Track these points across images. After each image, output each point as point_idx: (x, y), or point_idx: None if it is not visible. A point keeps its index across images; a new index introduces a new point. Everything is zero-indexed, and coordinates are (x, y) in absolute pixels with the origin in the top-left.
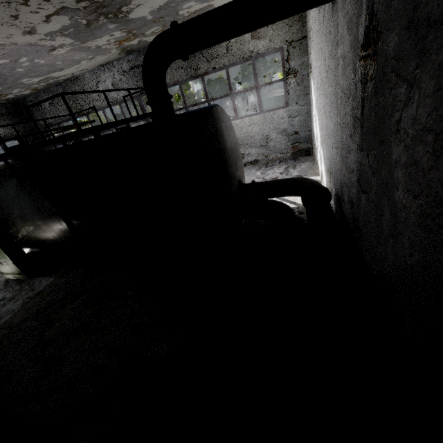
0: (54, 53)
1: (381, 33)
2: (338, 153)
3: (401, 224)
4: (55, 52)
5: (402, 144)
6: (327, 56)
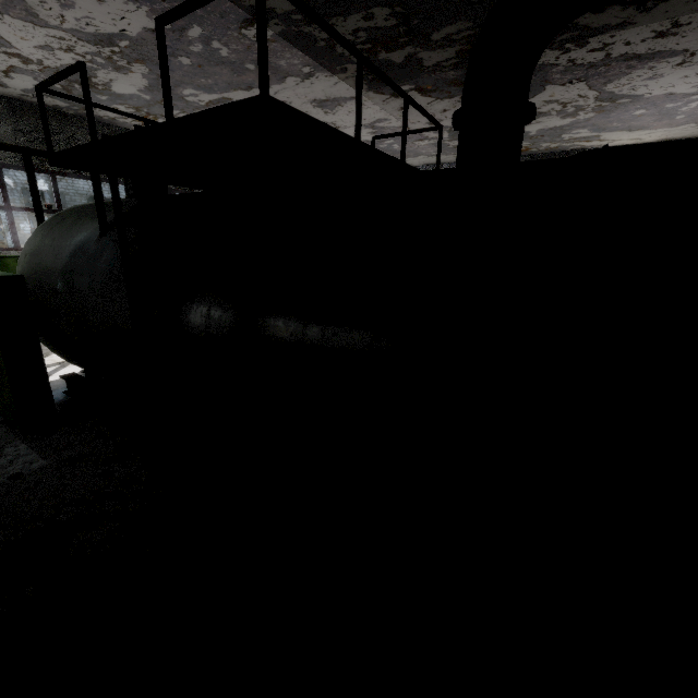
0: (416, 143)
1: None
2: None
3: None
4: (419, 142)
5: None
6: None
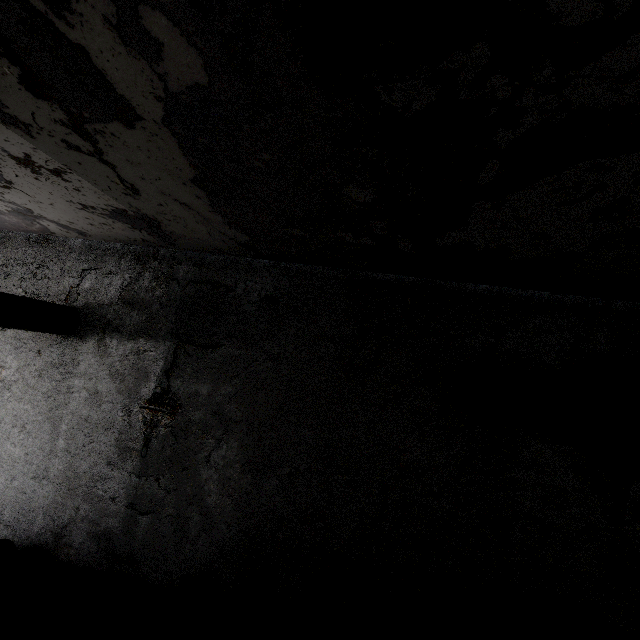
0: None
1: (183, 406)
2: (52, 484)
3: (216, 517)
4: None
5: (214, 468)
6: (18, 368)
